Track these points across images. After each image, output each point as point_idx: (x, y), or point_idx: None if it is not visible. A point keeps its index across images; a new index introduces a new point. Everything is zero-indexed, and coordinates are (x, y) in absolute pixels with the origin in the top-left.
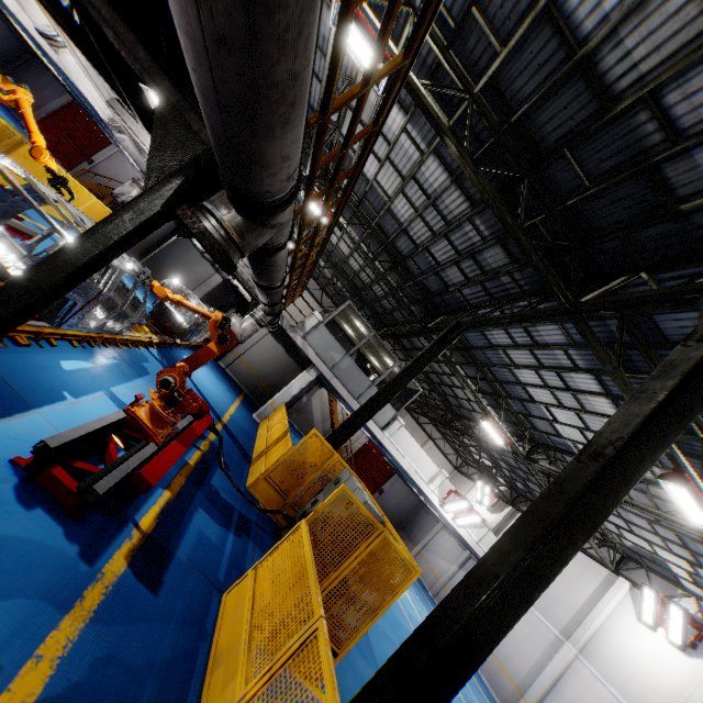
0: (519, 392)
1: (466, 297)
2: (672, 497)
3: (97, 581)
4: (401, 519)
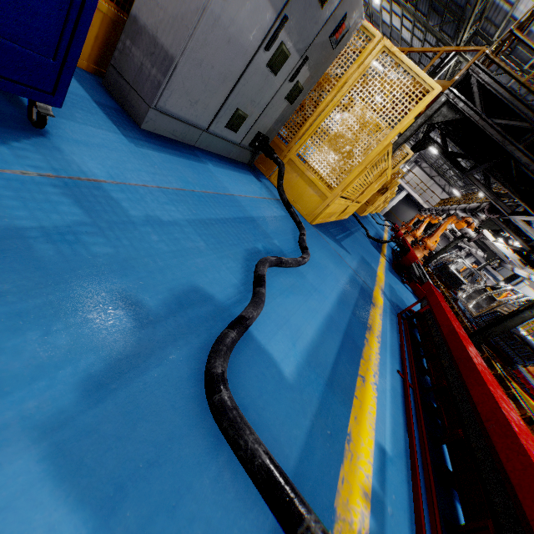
0: None
1: None
2: None
3: None
4: None
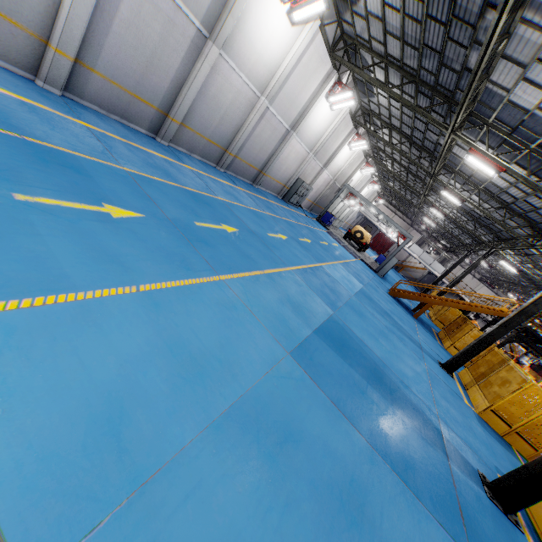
0: None
1: None
2: None
3: None
4: None
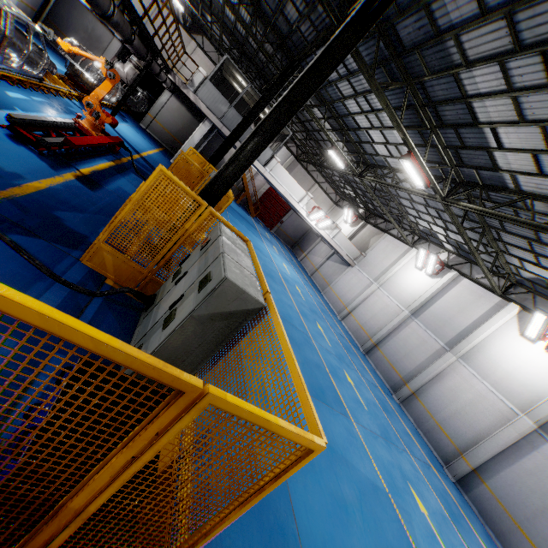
0: (352, 123)
1: (304, 35)
2: (407, 171)
3: (60, 176)
4: (296, 239)
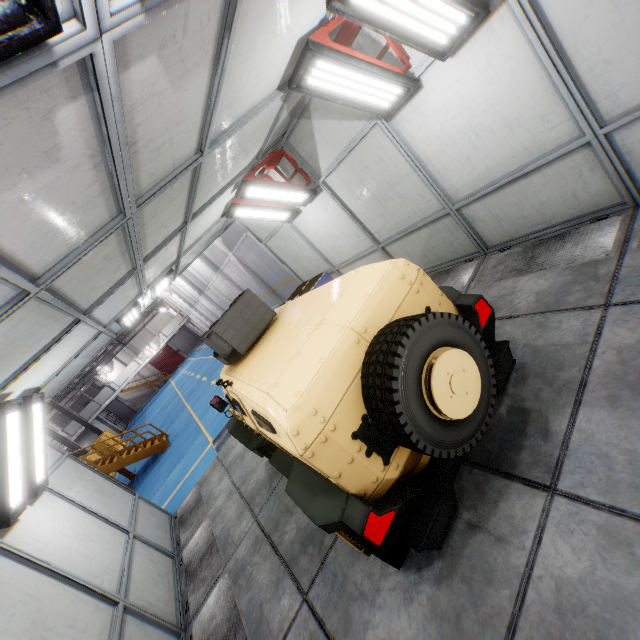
0: None
1: None
2: None
3: None
4: (193, 337)
